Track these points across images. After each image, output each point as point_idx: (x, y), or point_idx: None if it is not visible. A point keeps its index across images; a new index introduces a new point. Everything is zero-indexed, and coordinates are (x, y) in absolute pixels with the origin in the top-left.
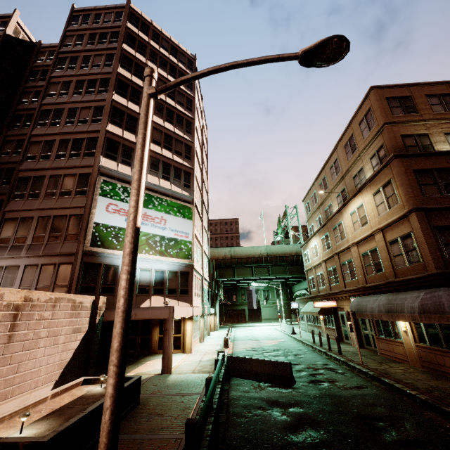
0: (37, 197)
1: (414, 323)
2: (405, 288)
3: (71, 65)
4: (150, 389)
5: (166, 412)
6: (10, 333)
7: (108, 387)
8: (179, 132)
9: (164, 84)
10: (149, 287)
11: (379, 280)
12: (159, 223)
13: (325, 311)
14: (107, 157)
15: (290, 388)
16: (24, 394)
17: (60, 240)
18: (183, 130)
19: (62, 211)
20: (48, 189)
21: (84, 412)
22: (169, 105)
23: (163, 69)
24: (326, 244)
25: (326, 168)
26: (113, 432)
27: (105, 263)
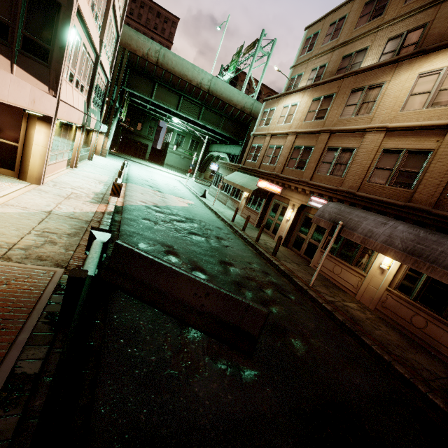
0: None
1: (409, 268)
2: (445, 229)
3: None
4: None
5: None
6: None
7: None
8: None
9: None
10: None
11: (389, 196)
12: None
13: (261, 192)
14: None
15: (253, 363)
16: None
17: None
18: None
19: None
20: None
21: None
22: None
23: None
24: (318, 111)
25: None
26: None
27: None
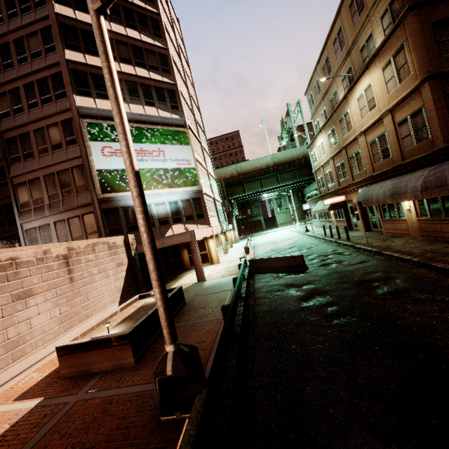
0: (33, 157)
1: (418, 200)
2: (411, 169)
3: None
4: (192, 294)
5: (207, 305)
6: (69, 276)
7: (156, 294)
8: (147, 39)
9: None
10: (168, 219)
11: (386, 166)
12: (158, 156)
13: (335, 206)
14: (81, 95)
15: (304, 273)
16: (100, 313)
17: (72, 193)
18: (150, 34)
19: (63, 166)
20: (39, 146)
21: (146, 314)
22: (124, 1)
23: None
24: (333, 139)
25: (329, 44)
26: (169, 319)
27: (121, 206)
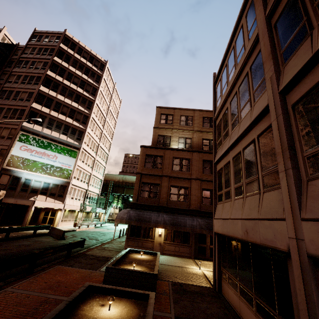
0: None
1: None
2: None
3: (24, 65)
4: None
5: None
6: None
7: None
8: (81, 108)
9: (78, 79)
10: (38, 190)
11: None
12: (53, 158)
13: None
14: None
15: (58, 240)
16: None
17: None
18: (85, 107)
19: None
20: None
21: None
22: (79, 92)
23: (80, 71)
24: None
25: None
26: None
27: (14, 175)
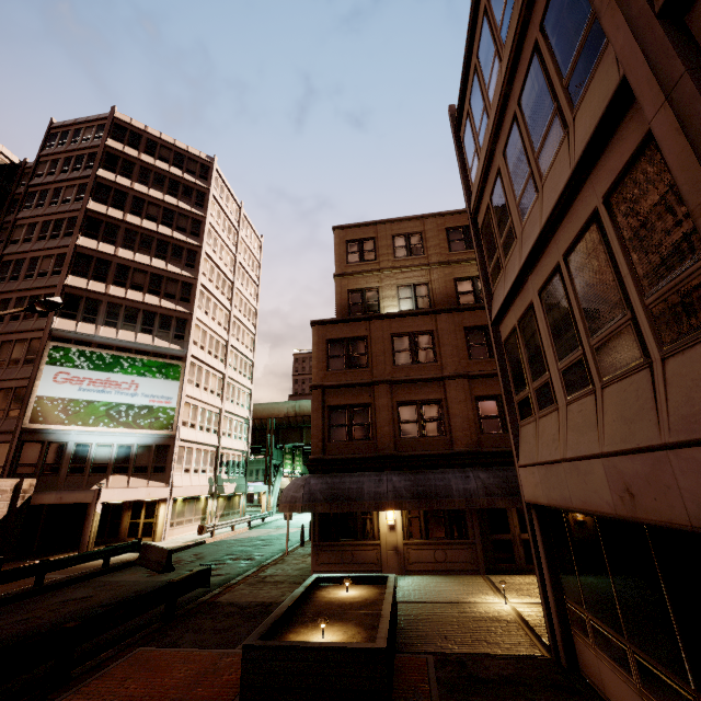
0: None
1: None
2: None
3: (40, 201)
4: None
5: (4, 587)
6: None
7: None
8: (175, 268)
9: (157, 208)
10: (108, 466)
11: None
12: (128, 389)
13: None
14: (64, 317)
15: (158, 574)
16: None
17: (2, 416)
18: (181, 264)
19: (9, 384)
20: None
21: None
22: (163, 234)
23: (158, 189)
24: None
25: None
26: None
27: (51, 440)
